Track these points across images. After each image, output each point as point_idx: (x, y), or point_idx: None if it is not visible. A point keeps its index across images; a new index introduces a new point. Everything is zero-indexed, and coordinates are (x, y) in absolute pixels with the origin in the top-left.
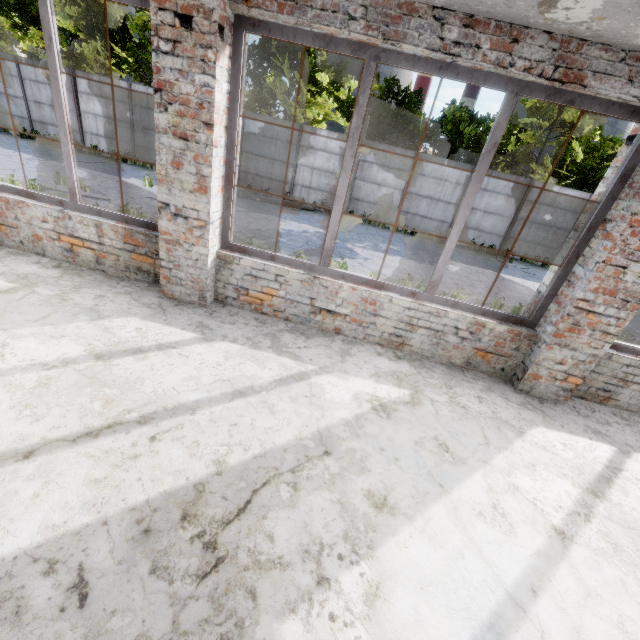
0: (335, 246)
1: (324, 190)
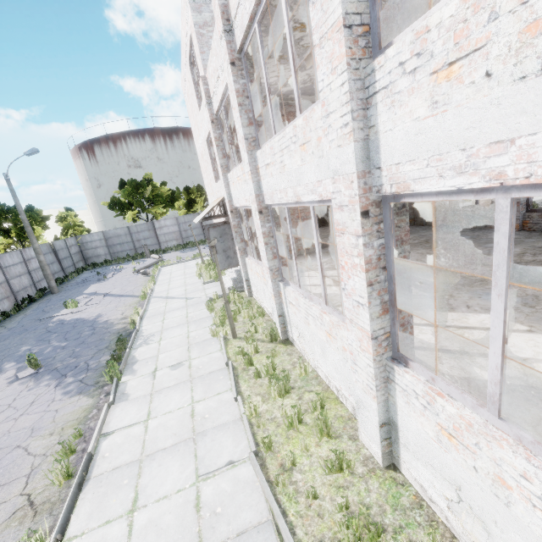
0: None
1: None
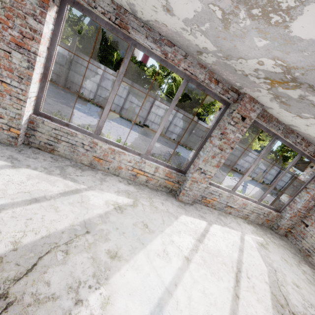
0: None
1: (52, 71)
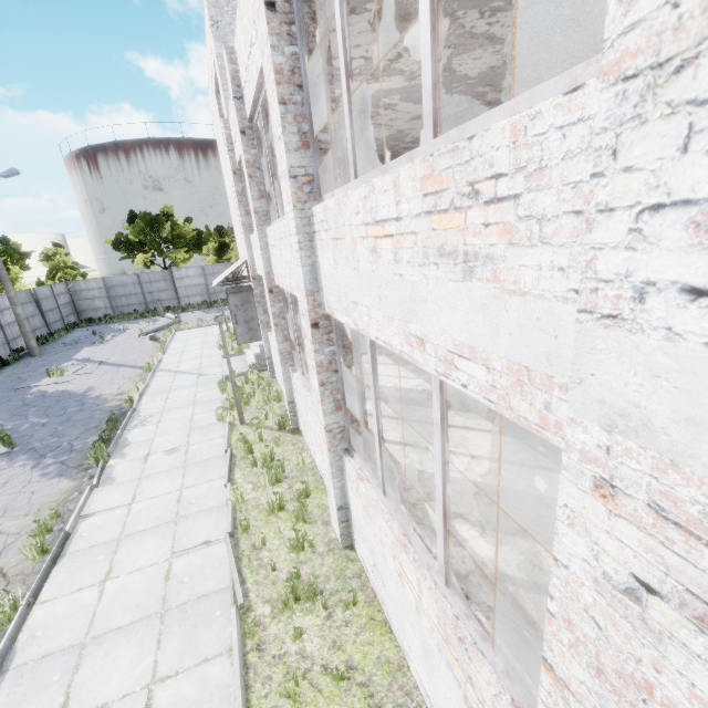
0: None
1: None
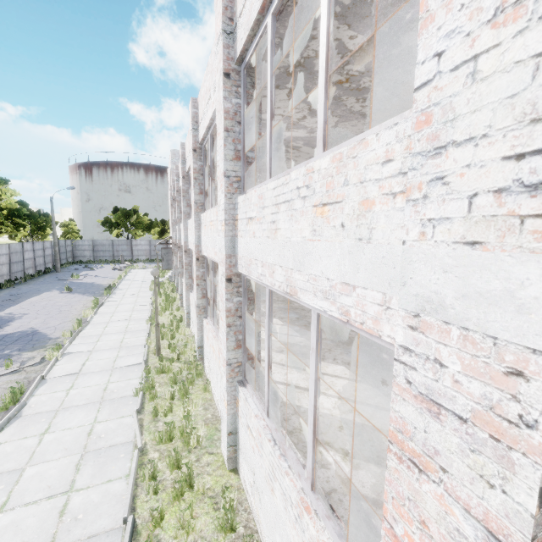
0: (5, 338)
1: None
